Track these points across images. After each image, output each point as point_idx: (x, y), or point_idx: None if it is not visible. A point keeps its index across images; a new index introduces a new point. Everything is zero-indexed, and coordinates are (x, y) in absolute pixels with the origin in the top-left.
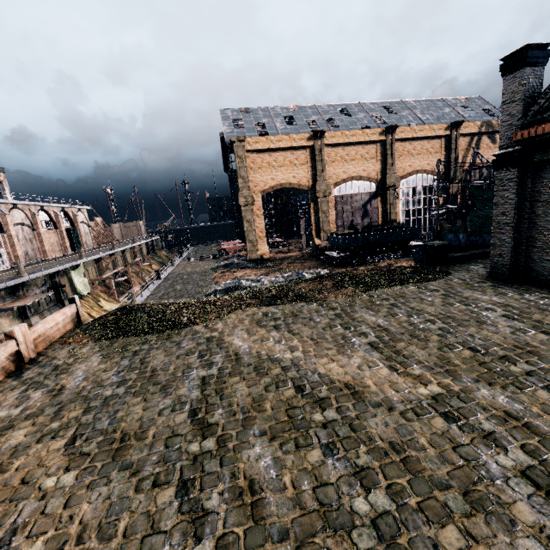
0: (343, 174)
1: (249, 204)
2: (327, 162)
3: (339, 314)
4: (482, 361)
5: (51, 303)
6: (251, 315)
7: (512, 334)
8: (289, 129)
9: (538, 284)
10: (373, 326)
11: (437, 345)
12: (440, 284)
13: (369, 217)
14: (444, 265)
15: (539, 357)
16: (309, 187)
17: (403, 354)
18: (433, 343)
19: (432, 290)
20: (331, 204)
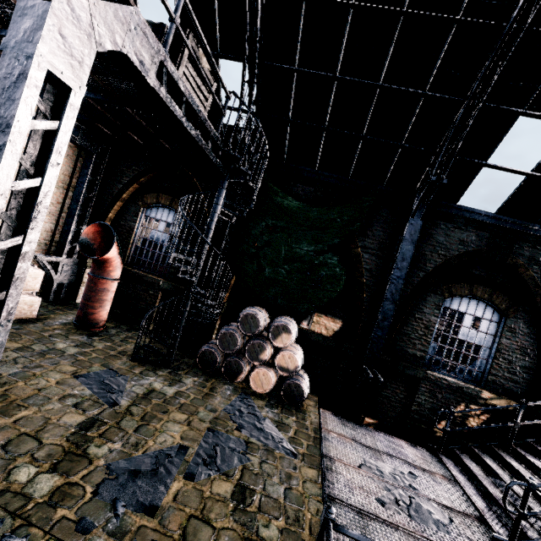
0: None
1: None
2: None
3: None
4: None
5: None
6: None
7: None
8: None
9: None
10: None
11: None
12: None
13: None
14: None
15: None
16: None
17: None
18: None
19: None
20: None
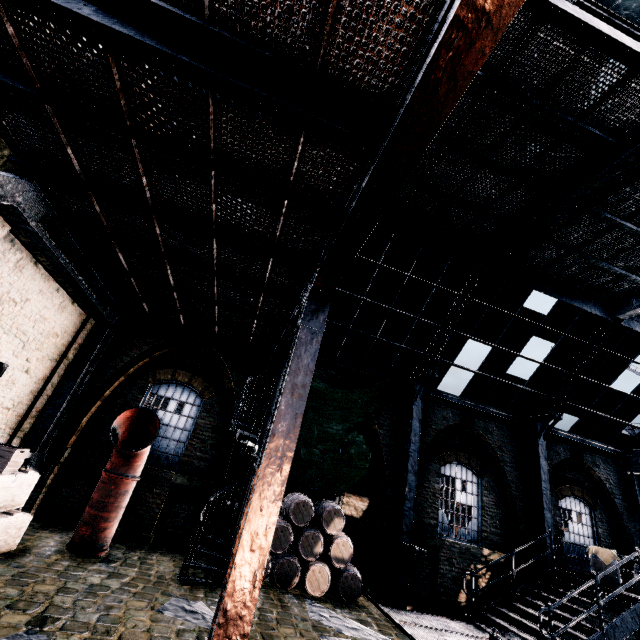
0: None
1: None
2: None
3: None
4: None
5: None
6: None
7: None
8: None
9: None
10: None
11: None
12: None
13: None
14: None
15: None
16: None
17: None
18: None
19: None
20: None
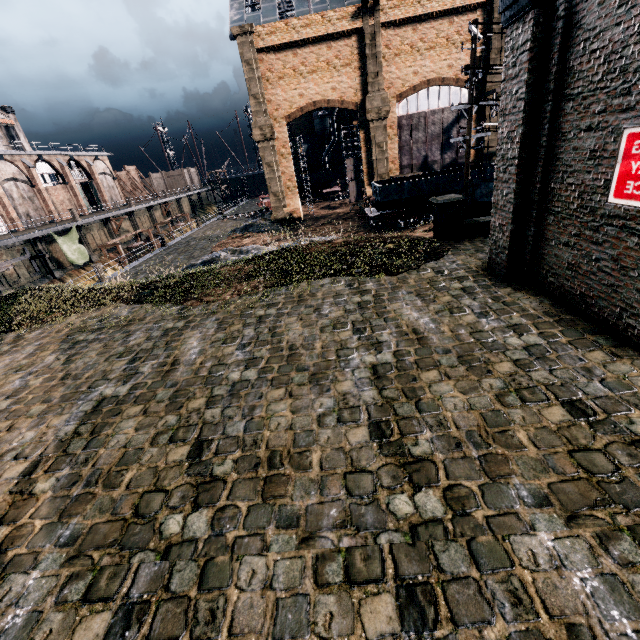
0: (413, 77)
1: (267, 138)
2: (387, 58)
3: (169, 330)
4: (162, 485)
5: (37, 275)
6: (87, 320)
7: (315, 420)
8: (328, 1)
9: (546, 292)
10: (168, 360)
11: (172, 422)
12: (392, 278)
13: (453, 150)
14: (456, 239)
15: (262, 499)
16: (358, 105)
17: (97, 435)
18: (173, 417)
19: (361, 290)
20: (392, 132)
